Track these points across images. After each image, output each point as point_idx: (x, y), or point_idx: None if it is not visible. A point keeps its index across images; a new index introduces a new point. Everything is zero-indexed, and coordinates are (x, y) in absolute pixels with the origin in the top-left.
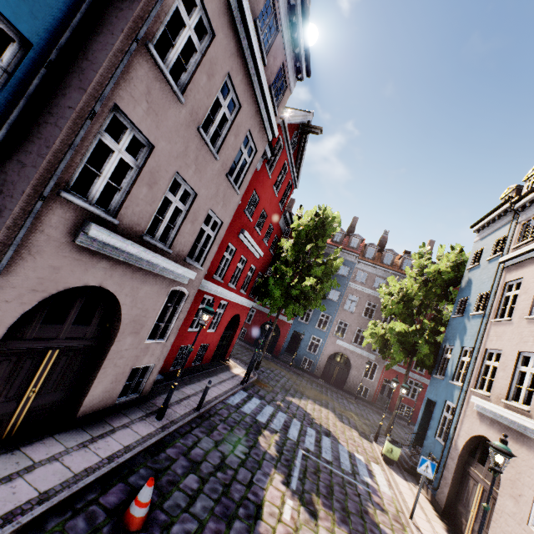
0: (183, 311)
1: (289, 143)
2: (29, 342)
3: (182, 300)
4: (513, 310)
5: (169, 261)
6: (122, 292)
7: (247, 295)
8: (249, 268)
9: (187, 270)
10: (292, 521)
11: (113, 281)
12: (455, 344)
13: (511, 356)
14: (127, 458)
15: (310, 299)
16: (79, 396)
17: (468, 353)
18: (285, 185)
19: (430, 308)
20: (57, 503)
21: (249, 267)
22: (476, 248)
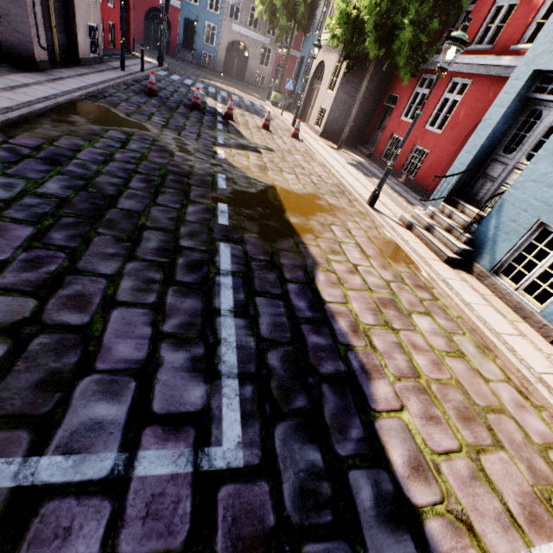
0: None
1: None
2: None
3: None
4: None
5: None
6: None
7: None
8: None
9: None
10: (223, 107)
11: None
12: None
13: None
14: (126, 79)
15: None
16: (72, 43)
17: (328, 3)
18: None
19: None
20: (115, 85)
21: None
22: None
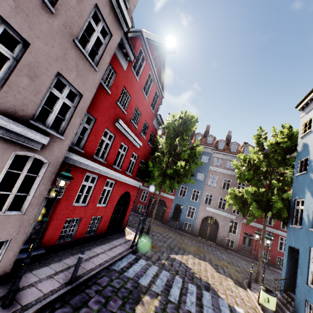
0: (46, 181)
1: (151, 56)
2: None
3: (41, 169)
4: None
5: None
6: None
7: (133, 177)
8: (131, 154)
9: (30, 131)
10: None
11: None
12: (305, 196)
13: None
14: None
15: (182, 177)
16: None
17: None
18: (153, 93)
19: (274, 173)
20: None
21: (131, 154)
22: (304, 120)
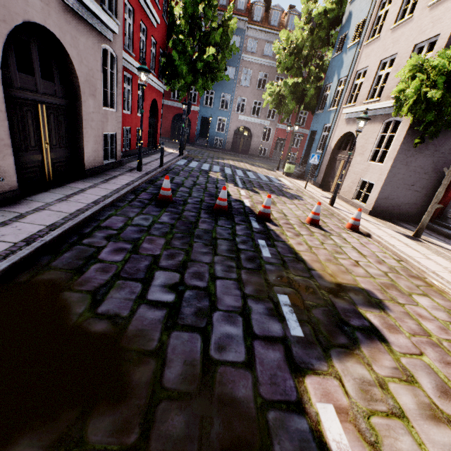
0: (119, 79)
1: None
2: (20, 92)
3: (113, 66)
4: (382, 27)
5: (91, 0)
6: (65, 40)
7: (157, 78)
8: (150, 41)
9: (109, 19)
10: (247, 195)
11: (53, 23)
12: (333, 80)
13: (374, 68)
14: (138, 184)
15: (215, 72)
16: (78, 155)
17: (343, 82)
18: None
19: (315, 57)
20: (117, 199)
21: (150, 39)
22: None
